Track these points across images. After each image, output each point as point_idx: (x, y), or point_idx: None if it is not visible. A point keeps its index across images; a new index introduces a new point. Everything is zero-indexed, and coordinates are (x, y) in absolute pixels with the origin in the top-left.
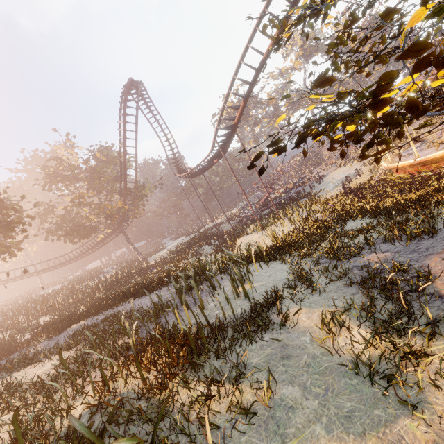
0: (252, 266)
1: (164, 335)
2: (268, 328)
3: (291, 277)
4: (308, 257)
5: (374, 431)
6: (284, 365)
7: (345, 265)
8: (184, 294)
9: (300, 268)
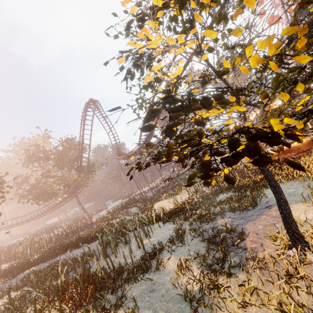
0: (153, 225)
1: (84, 277)
2: (148, 271)
3: (174, 234)
4: (187, 219)
5: None
6: (149, 296)
7: (206, 226)
8: (108, 246)
9: (181, 227)
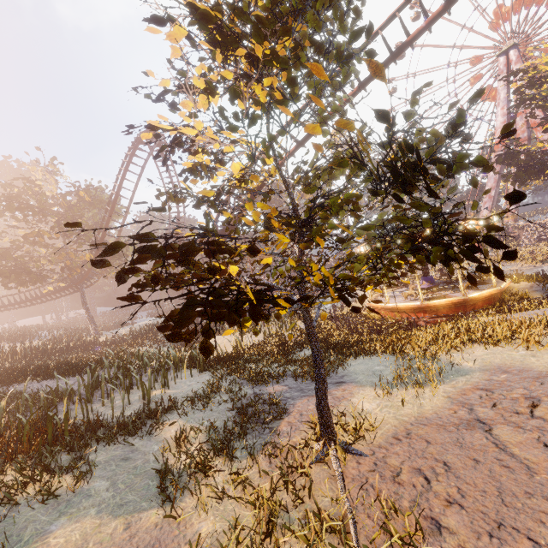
0: (180, 371)
1: (39, 423)
2: (136, 433)
3: (204, 391)
4: (233, 374)
5: (128, 515)
6: (118, 465)
7: (251, 390)
8: None
9: (218, 384)
